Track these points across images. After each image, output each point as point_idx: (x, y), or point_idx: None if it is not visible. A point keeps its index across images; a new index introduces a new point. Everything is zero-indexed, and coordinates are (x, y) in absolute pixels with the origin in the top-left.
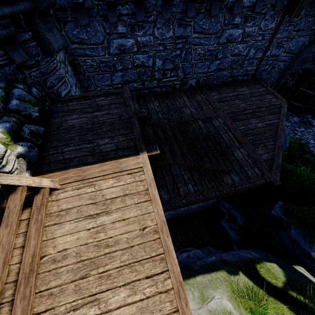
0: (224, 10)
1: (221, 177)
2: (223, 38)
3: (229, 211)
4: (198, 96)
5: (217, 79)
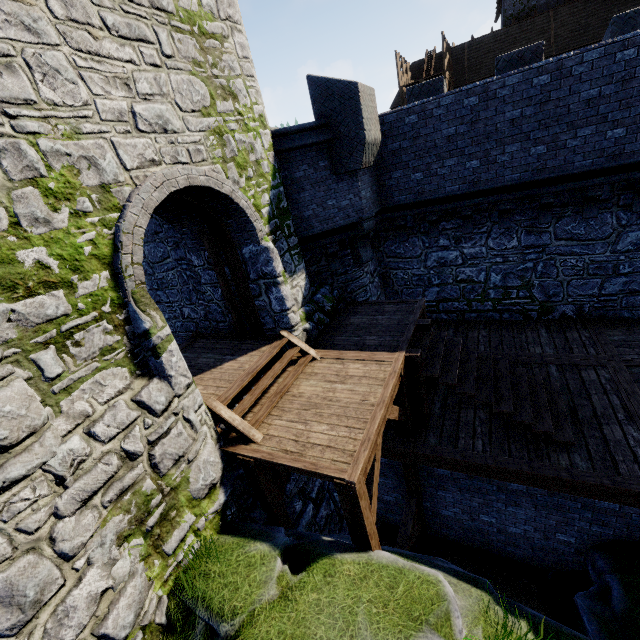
0: (613, 209)
1: (549, 451)
2: (625, 244)
3: (601, 578)
4: (572, 331)
5: (632, 309)
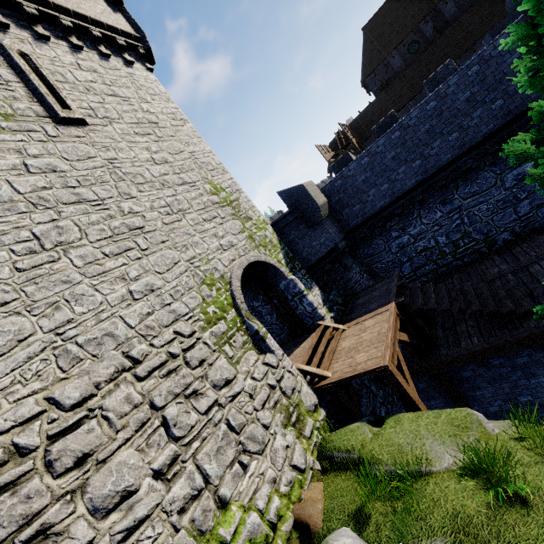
0: (485, 169)
1: (521, 323)
2: (509, 182)
3: None
4: (516, 248)
5: None
